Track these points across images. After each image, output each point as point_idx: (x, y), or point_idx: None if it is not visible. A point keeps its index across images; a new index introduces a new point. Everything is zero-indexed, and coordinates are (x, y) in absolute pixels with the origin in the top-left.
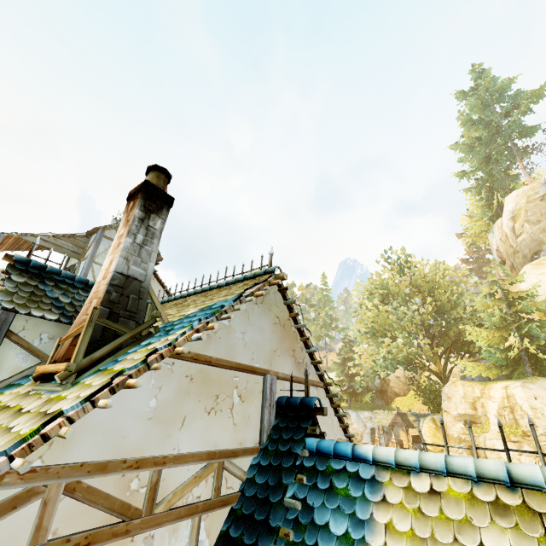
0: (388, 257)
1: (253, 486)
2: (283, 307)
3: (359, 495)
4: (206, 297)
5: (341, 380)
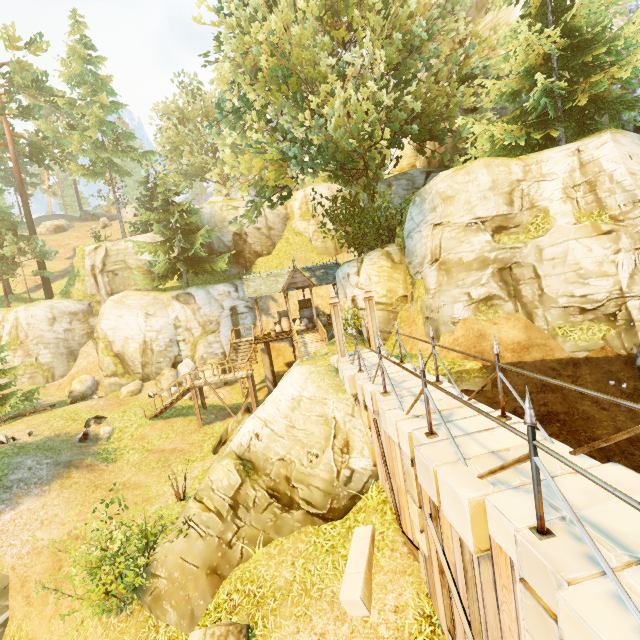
0: None
1: None
2: None
3: None
4: None
5: (166, 240)
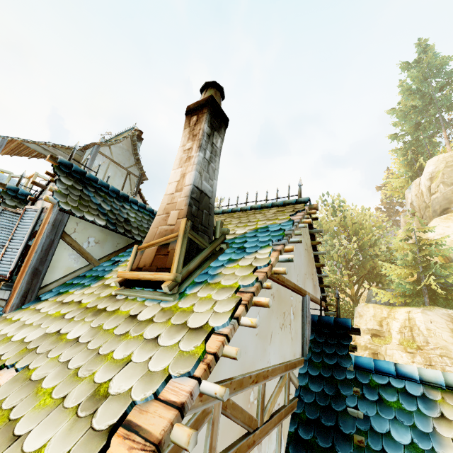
0: (325, 199)
1: (310, 394)
2: (308, 235)
3: (414, 409)
4: (237, 218)
5: None
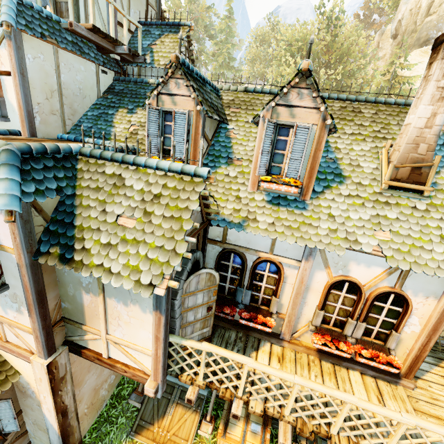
0: (323, 4)
1: None
2: None
3: None
4: (390, 117)
5: None
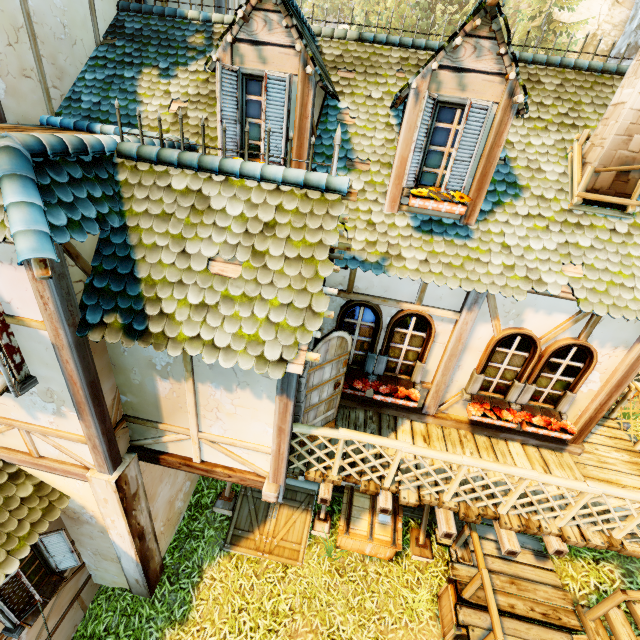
0: None
1: None
2: None
3: None
4: (582, 91)
5: None
